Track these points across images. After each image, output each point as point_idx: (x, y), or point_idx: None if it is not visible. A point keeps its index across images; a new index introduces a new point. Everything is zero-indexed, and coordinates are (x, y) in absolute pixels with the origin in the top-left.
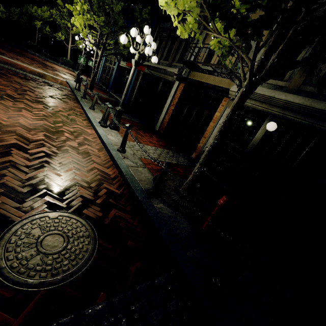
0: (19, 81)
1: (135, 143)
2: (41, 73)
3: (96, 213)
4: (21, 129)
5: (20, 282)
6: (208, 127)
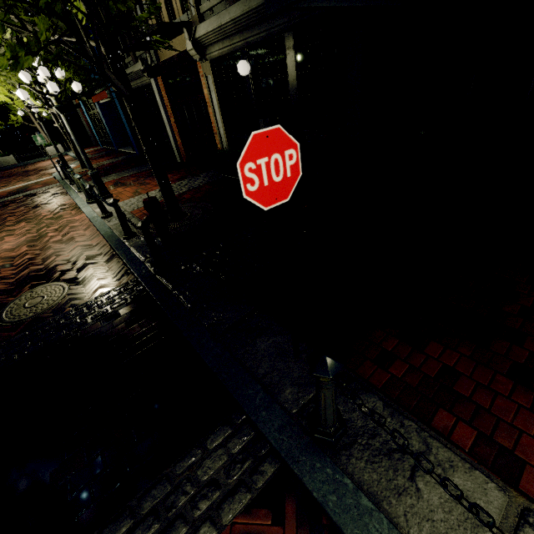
0: None
1: (132, 198)
2: (21, 187)
3: (72, 275)
4: (5, 253)
5: (15, 321)
6: (210, 117)
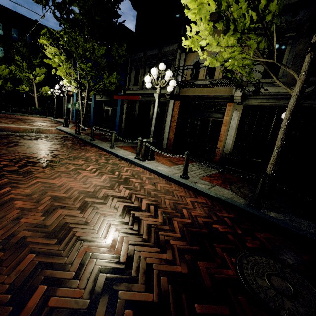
0: (33, 143)
1: (177, 166)
2: (33, 129)
3: (254, 243)
4: (106, 190)
5: None
6: (221, 131)
